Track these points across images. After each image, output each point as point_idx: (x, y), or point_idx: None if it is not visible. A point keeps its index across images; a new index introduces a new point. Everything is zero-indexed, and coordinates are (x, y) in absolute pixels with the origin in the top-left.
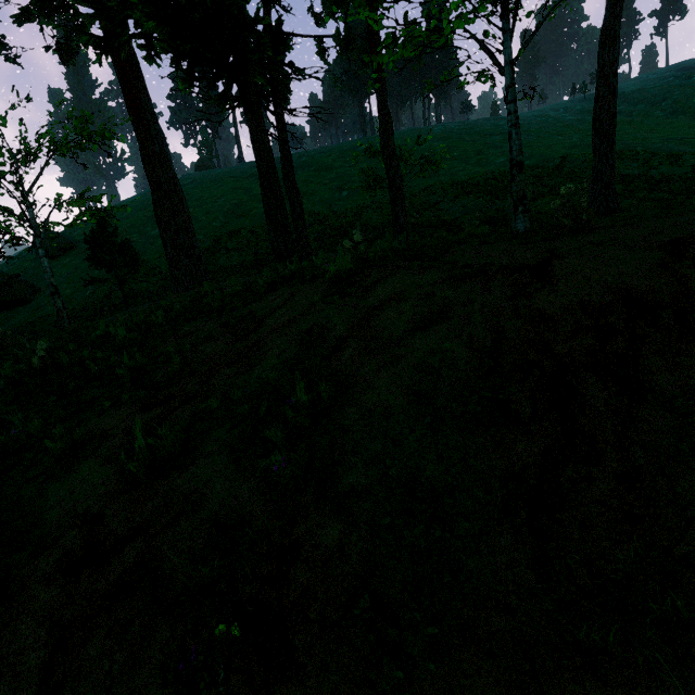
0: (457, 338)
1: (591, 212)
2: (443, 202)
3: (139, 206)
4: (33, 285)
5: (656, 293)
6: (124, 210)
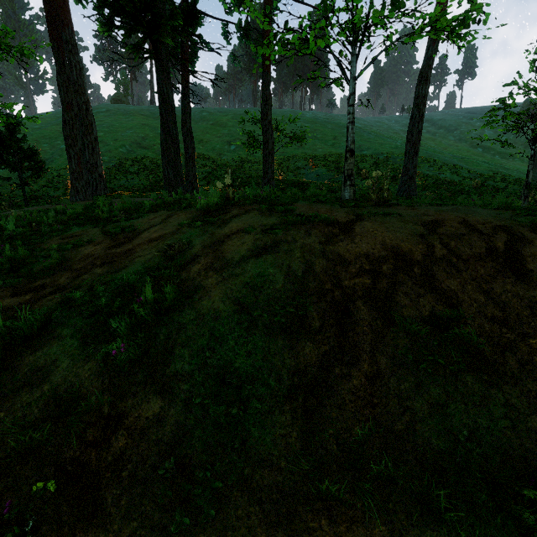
0: (279, 266)
1: (389, 193)
2: (304, 168)
3: (53, 121)
4: None
5: (414, 254)
6: (34, 120)
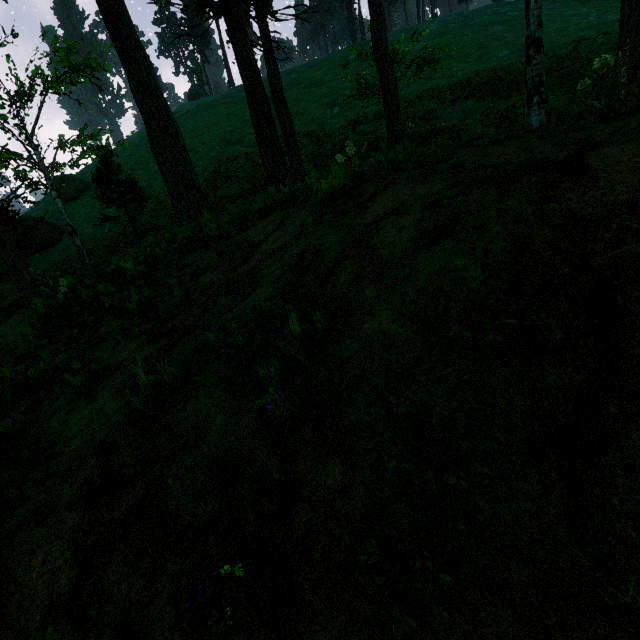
0: (470, 254)
1: (632, 89)
2: (440, 108)
3: (141, 143)
4: (58, 226)
5: None
6: (122, 145)
